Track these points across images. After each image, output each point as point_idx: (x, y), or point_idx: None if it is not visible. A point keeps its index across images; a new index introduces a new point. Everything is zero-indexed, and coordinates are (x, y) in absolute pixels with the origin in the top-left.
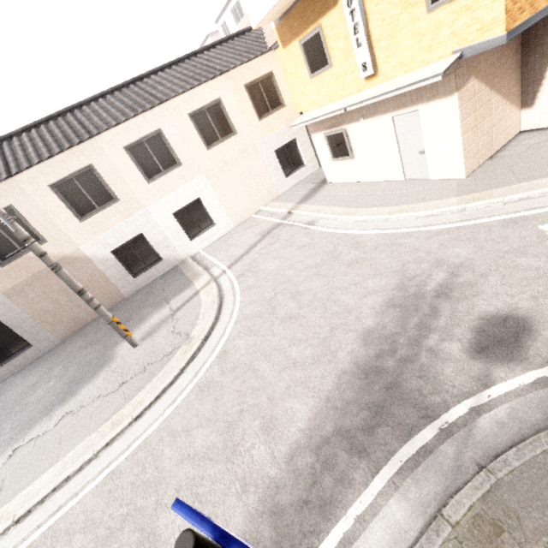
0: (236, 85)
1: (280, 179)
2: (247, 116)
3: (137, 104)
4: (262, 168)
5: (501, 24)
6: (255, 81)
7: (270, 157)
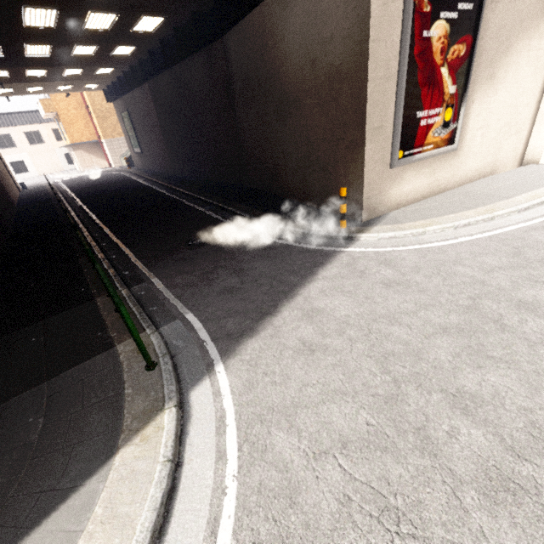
0: (48, 128)
1: (66, 165)
2: (52, 139)
3: (3, 124)
4: (57, 158)
5: (70, 142)
6: (57, 129)
7: (61, 156)
